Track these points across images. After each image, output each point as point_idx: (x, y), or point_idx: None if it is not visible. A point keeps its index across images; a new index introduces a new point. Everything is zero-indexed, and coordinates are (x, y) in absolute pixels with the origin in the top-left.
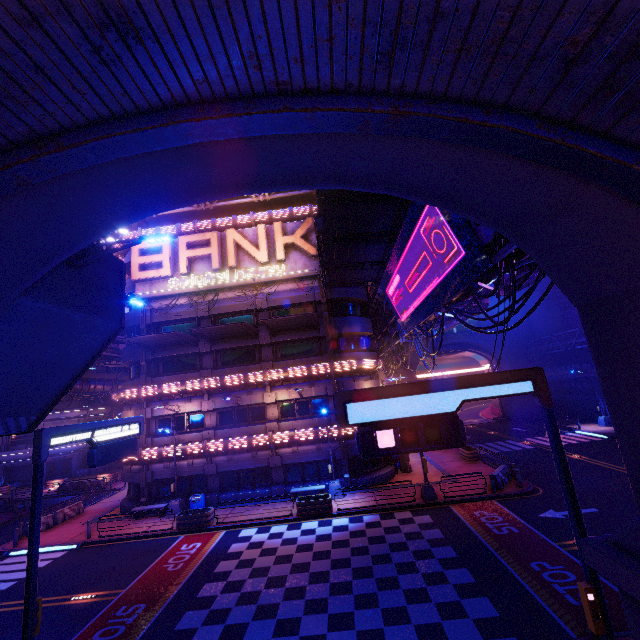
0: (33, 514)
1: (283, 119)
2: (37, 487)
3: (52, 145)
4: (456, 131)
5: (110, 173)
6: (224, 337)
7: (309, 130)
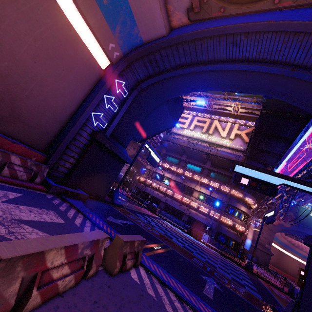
0: (135, 157)
1: (259, 67)
2: (139, 152)
3: (204, 64)
4: (310, 77)
5: (207, 75)
6: (192, 157)
7: (265, 71)
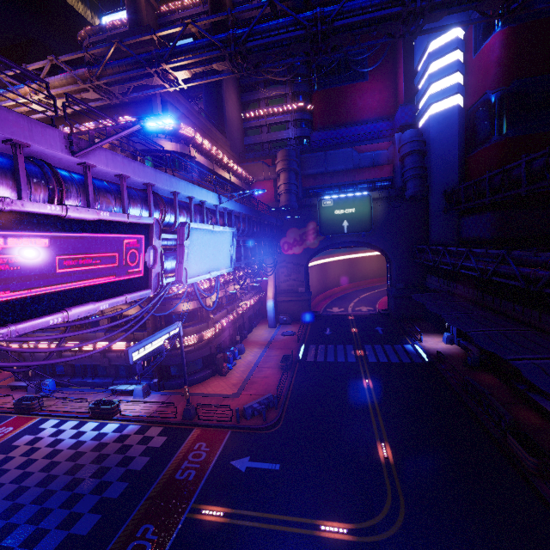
0: None
1: None
2: None
3: None
4: None
5: None
6: None
7: None
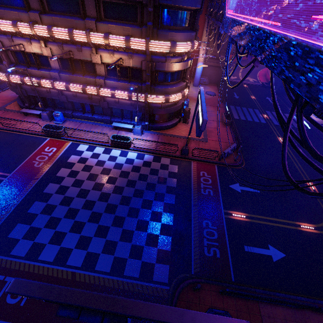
0: None
1: None
2: None
3: None
4: None
5: None
6: None
7: None
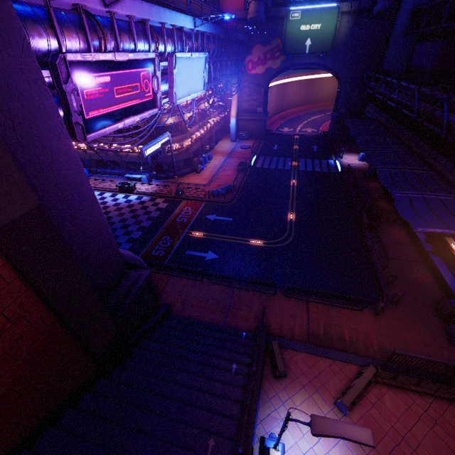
0: None
1: None
2: None
3: None
4: None
5: None
6: None
7: None
